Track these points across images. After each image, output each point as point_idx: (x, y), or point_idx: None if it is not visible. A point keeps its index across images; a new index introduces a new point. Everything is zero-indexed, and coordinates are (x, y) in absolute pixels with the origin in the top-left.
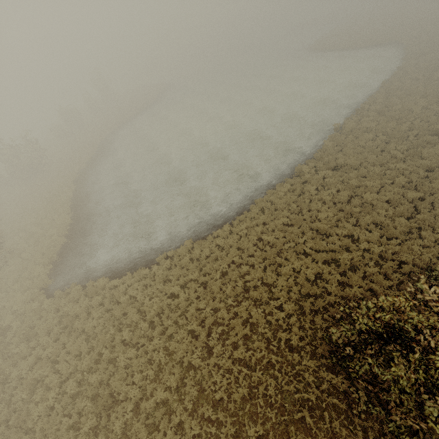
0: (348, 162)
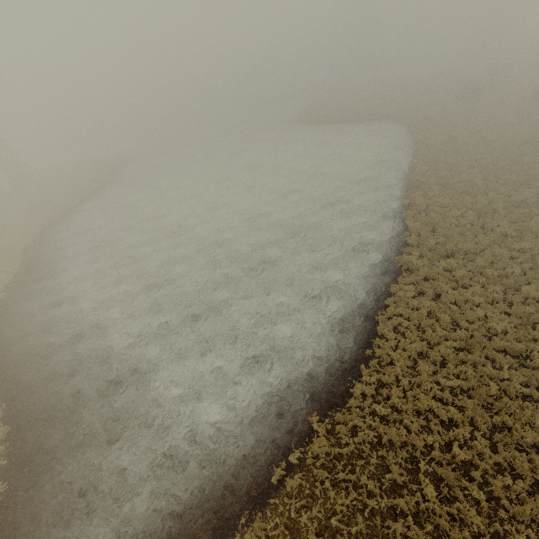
0: (461, 246)
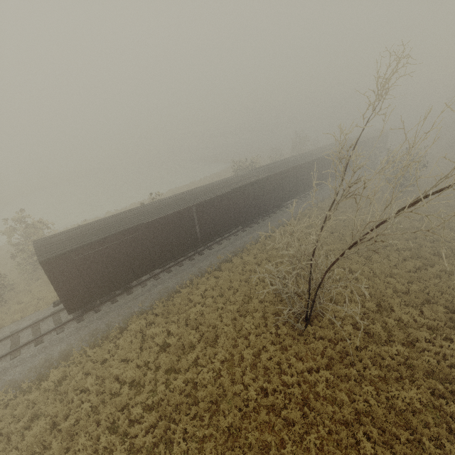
0: None
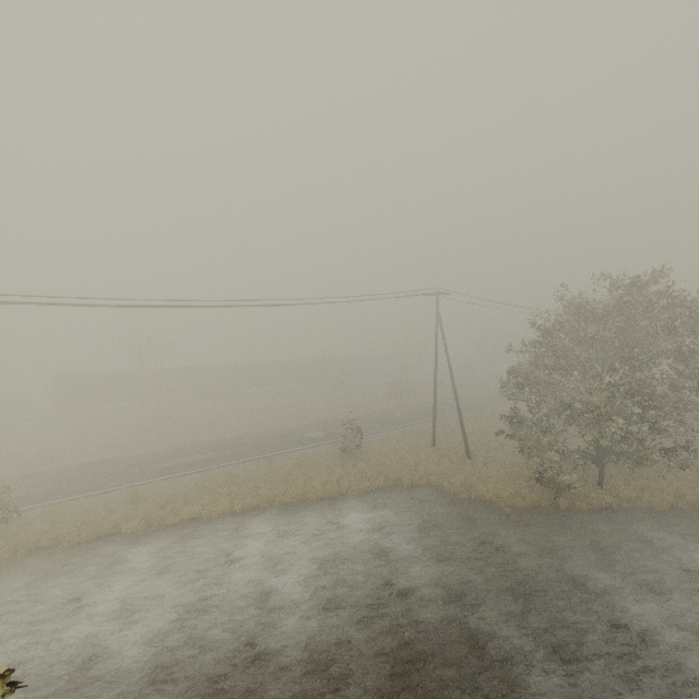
0: None
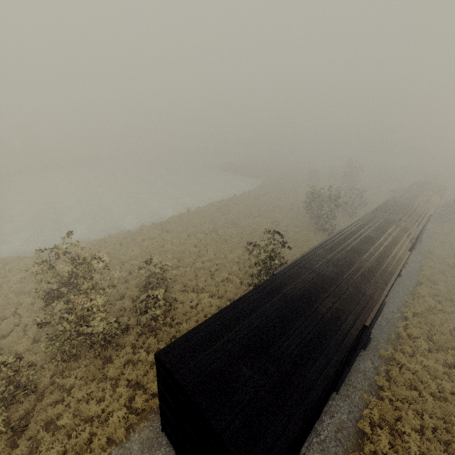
0: (175, 229)
